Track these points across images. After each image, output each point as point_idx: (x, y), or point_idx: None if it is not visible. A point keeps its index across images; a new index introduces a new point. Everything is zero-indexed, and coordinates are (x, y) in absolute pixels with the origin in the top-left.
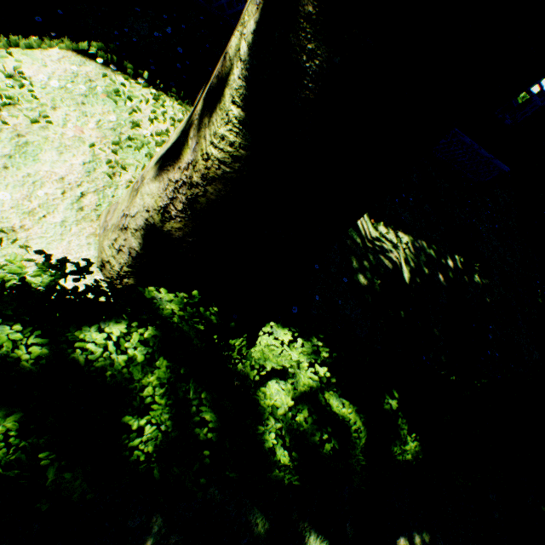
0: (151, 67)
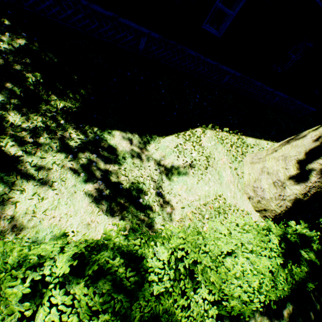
0: (217, 122)
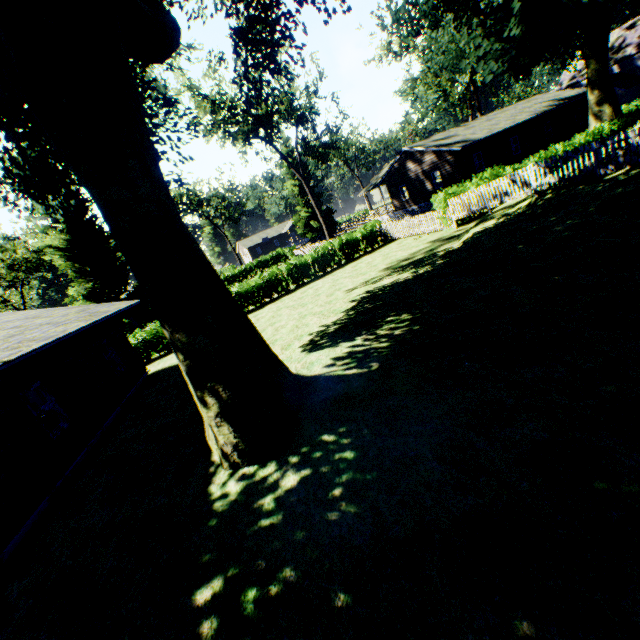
0: None
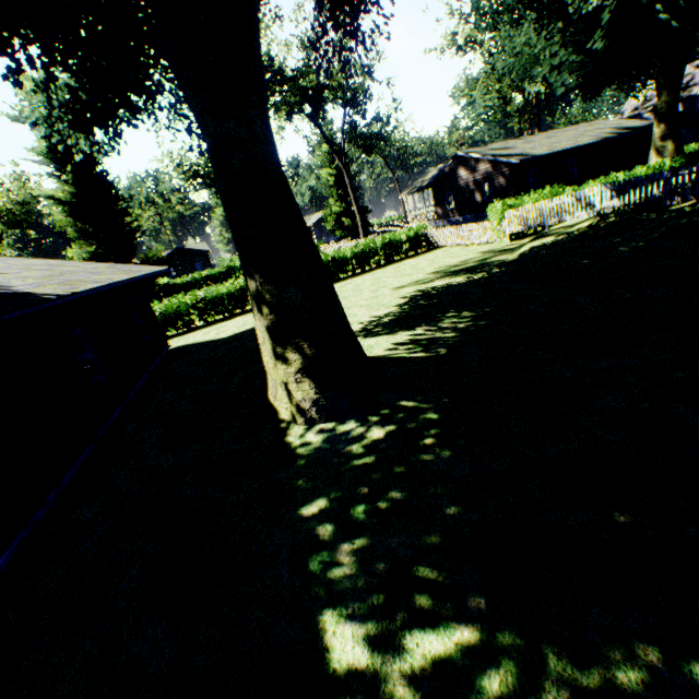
0: None
